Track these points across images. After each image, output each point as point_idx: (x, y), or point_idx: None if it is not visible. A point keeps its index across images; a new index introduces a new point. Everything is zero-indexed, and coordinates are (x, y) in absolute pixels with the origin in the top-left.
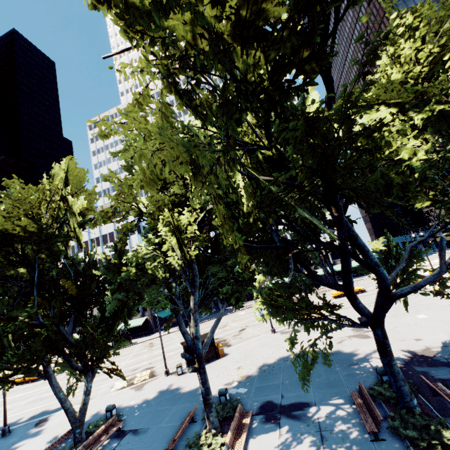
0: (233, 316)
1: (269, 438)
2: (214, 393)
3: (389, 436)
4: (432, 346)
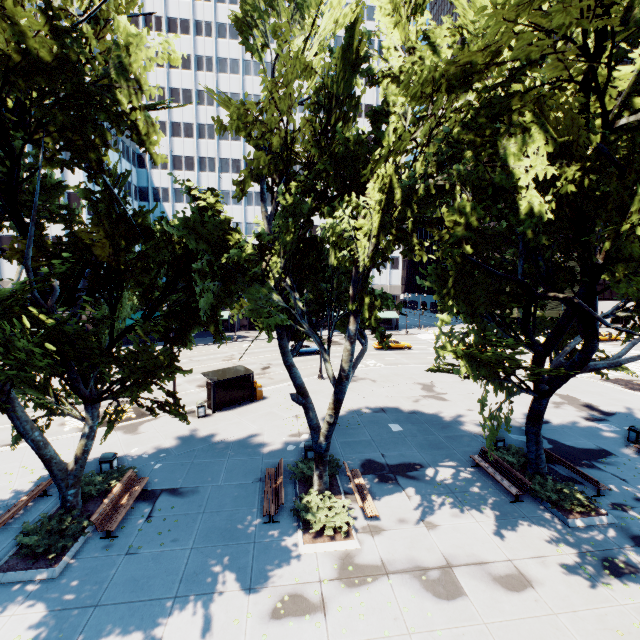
0: (237, 347)
1: (398, 500)
2: (281, 446)
3: (525, 498)
4: (515, 417)
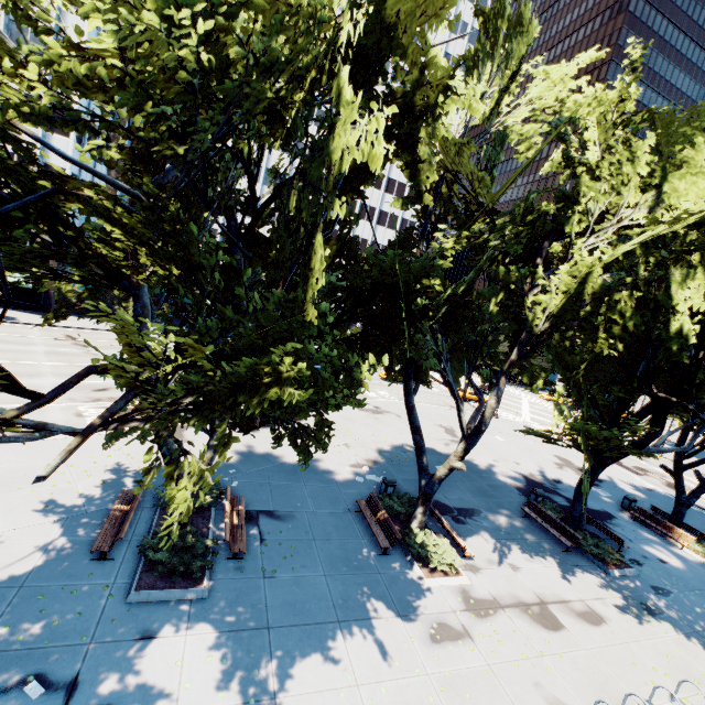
0: None
1: (478, 542)
2: (349, 476)
3: (571, 549)
4: (534, 474)
